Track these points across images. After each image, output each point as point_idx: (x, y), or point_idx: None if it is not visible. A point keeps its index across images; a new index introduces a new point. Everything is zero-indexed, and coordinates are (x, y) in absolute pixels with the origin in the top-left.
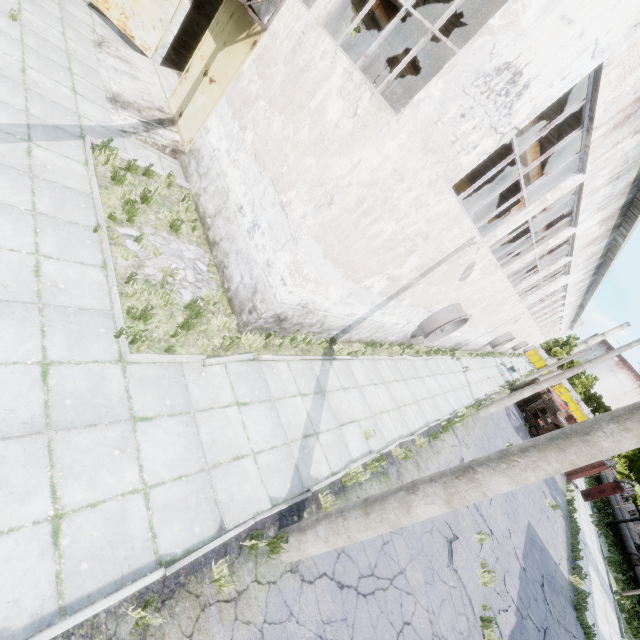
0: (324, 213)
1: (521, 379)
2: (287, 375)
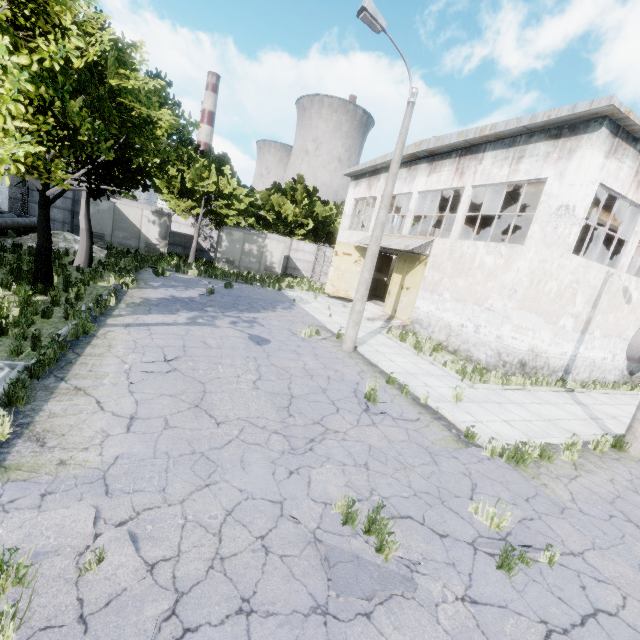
0: (515, 297)
1: None
2: (549, 396)
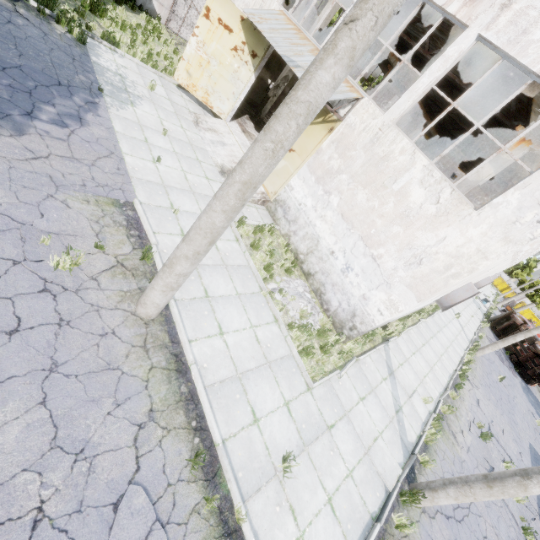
0: (414, 270)
1: (492, 307)
2: (372, 366)
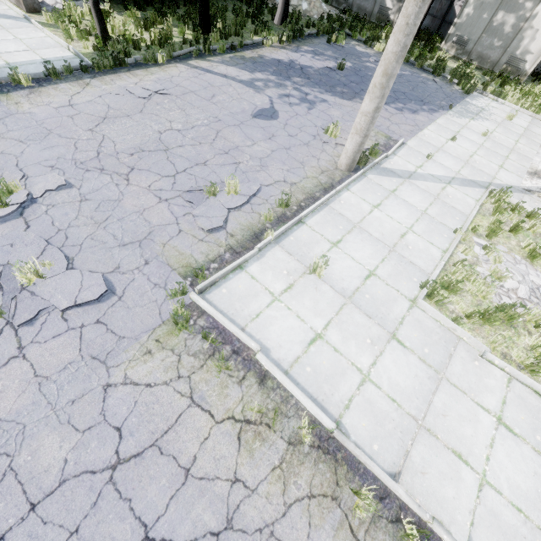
0: None
1: None
2: None
